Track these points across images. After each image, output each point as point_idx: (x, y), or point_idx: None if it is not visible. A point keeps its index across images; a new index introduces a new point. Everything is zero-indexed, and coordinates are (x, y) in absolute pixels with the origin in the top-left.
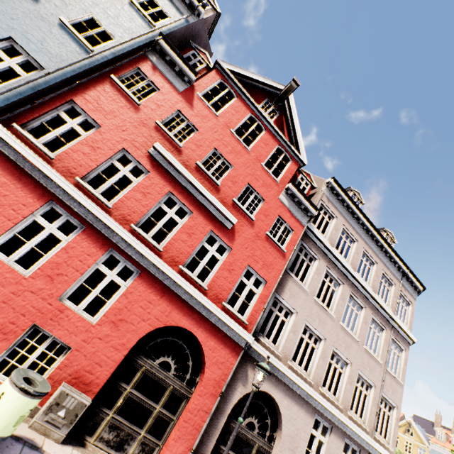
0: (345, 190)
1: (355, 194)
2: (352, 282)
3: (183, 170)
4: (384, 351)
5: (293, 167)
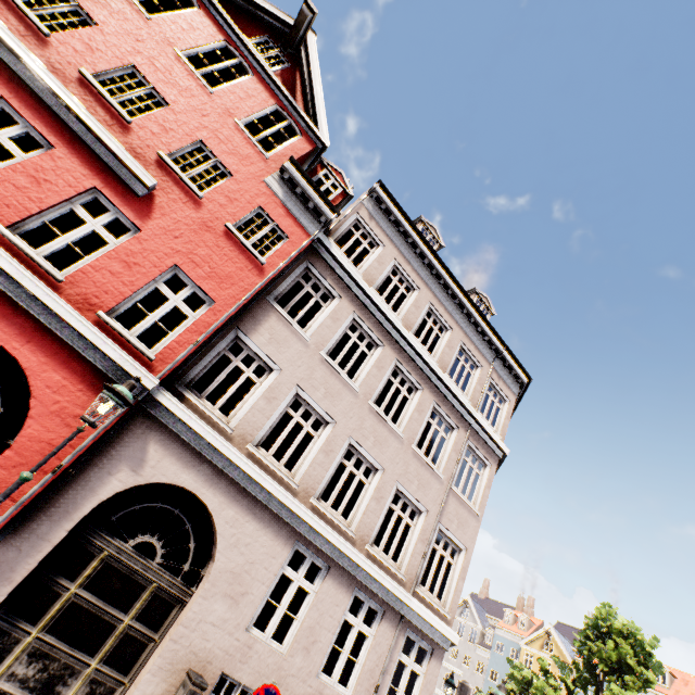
0: (415, 223)
1: (429, 228)
2: (401, 346)
3: (36, 65)
4: (450, 460)
5: (303, 146)
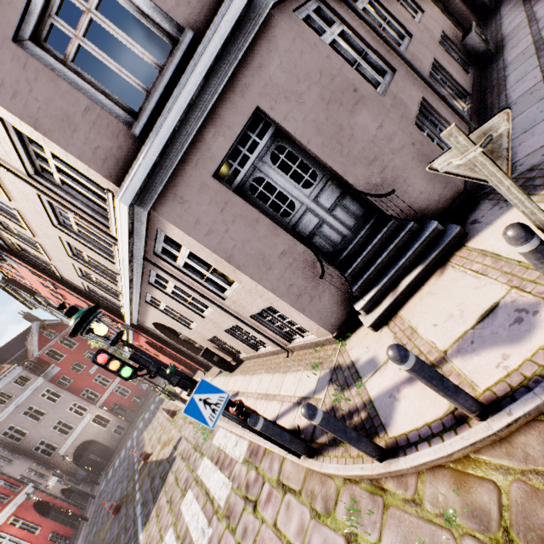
0: None
1: None
2: None
3: None
4: None
5: None
